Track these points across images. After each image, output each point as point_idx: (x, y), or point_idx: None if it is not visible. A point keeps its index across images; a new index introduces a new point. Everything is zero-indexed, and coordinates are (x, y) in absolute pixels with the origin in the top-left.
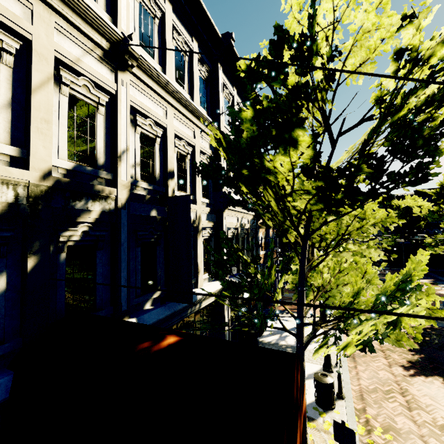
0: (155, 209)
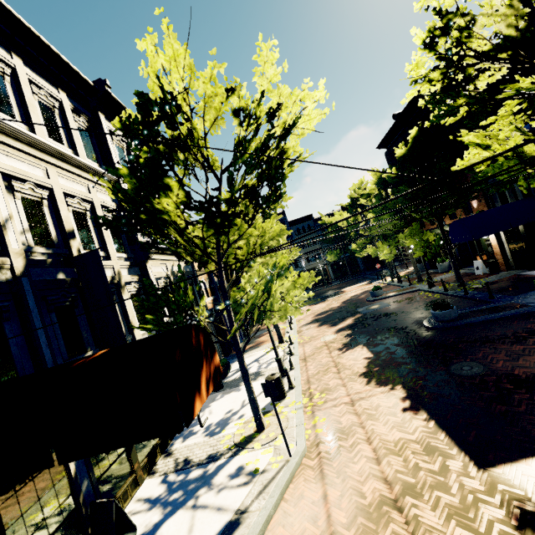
0: (61, 272)
